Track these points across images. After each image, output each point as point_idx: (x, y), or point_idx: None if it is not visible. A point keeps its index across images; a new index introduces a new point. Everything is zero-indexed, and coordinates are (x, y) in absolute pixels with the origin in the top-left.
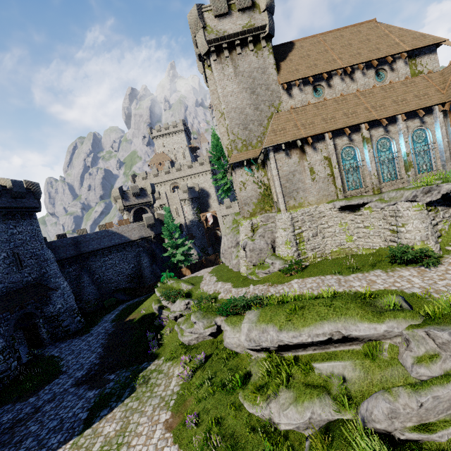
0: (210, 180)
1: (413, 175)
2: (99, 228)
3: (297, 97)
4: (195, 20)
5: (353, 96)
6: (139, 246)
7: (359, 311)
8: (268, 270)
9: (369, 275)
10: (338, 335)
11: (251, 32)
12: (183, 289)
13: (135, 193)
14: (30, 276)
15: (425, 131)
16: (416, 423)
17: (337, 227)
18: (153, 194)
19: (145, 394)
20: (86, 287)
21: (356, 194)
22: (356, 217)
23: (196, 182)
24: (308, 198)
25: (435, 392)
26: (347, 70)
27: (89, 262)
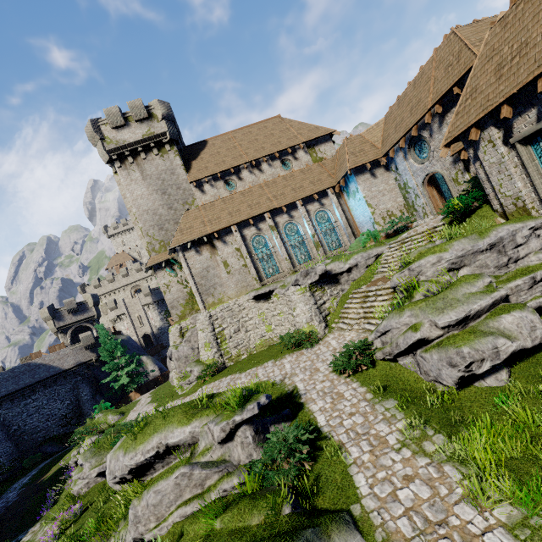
0: None
1: (323, 254)
2: (22, 362)
3: (209, 193)
4: (91, 134)
5: (258, 187)
6: (76, 375)
7: (179, 416)
8: (188, 379)
9: (259, 368)
10: (162, 446)
11: (153, 139)
12: (102, 423)
13: (71, 309)
14: None
15: (327, 212)
16: (156, 522)
17: (257, 318)
18: (97, 307)
19: None
20: None
21: (275, 280)
22: (270, 305)
23: None
24: (227, 292)
25: (158, 486)
26: (253, 163)
27: (3, 410)
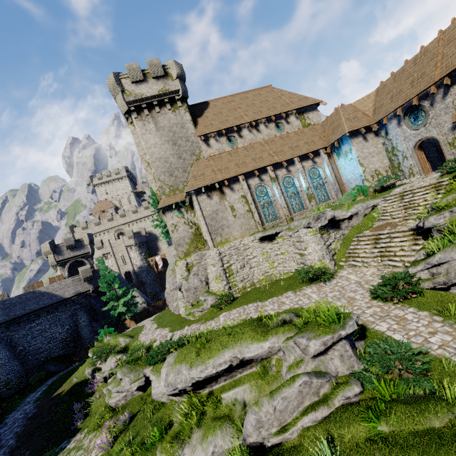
0: (157, 222)
1: (315, 205)
2: (25, 290)
3: (214, 146)
4: (113, 85)
5: (259, 144)
6: (75, 303)
7: (251, 333)
8: (202, 307)
9: (282, 298)
10: (236, 360)
11: (167, 95)
12: (118, 344)
13: (70, 245)
14: None
15: (318, 169)
16: (278, 427)
17: (260, 256)
18: (91, 245)
19: None
20: (4, 365)
21: (274, 225)
22: (274, 245)
23: (143, 227)
24: (233, 233)
25: (283, 393)
26: (253, 123)
27: (10, 332)
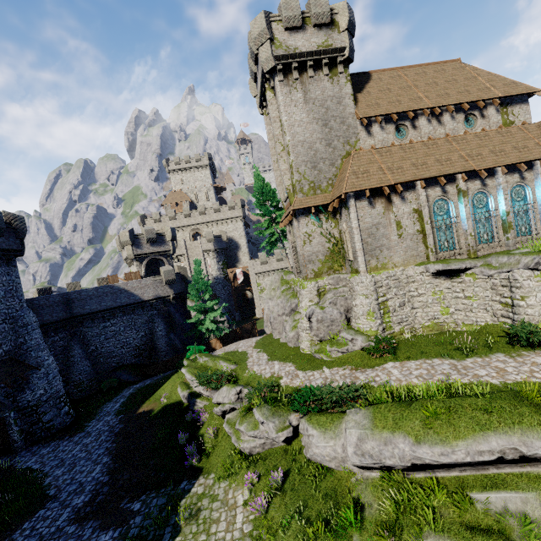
0: (241, 228)
1: (513, 238)
2: (99, 282)
3: (377, 136)
4: (261, 30)
5: (444, 141)
6: (152, 308)
7: (540, 419)
8: (347, 348)
9: (492, 361)
10: (513, 453)
11: (328, 54)
12: (227, 371)
13: (150, 239)
14: (1, 348)
15: (525, 188)
16: None
17: (429, 295)
18: (173, 242)
19: (198, 537)
20: (76, 363)
21: (449, 257)
22: (454, 284)
23: (224, 230)
24: (393, 258)
25: None
26: (435, 110)
27: (83, 328)
